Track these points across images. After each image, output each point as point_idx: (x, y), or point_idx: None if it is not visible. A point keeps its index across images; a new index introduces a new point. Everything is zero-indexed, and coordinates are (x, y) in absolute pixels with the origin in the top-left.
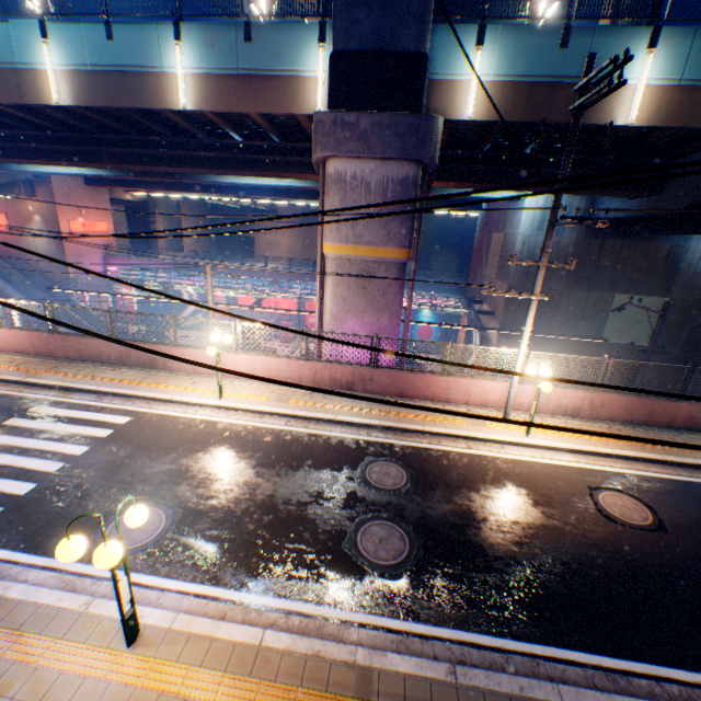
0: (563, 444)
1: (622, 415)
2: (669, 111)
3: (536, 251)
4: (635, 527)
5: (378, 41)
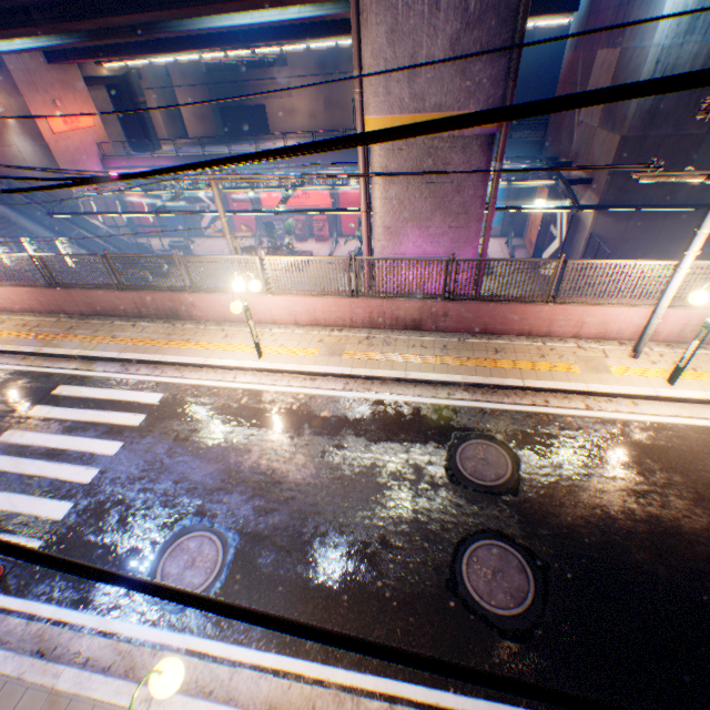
0: None
1: None
2: None
3: (675, 73)
4: None
5: None
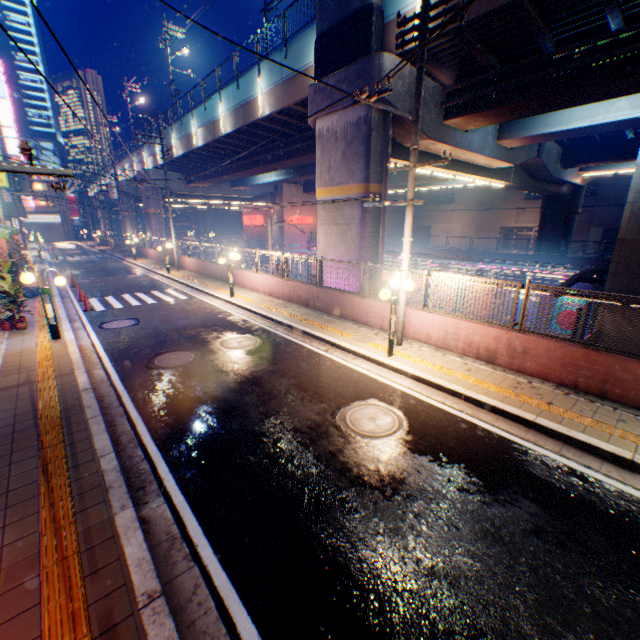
0: (414, 370)
1: (559, 373)
2: None
3: None
4: (344, 429)
5: (338, 14)
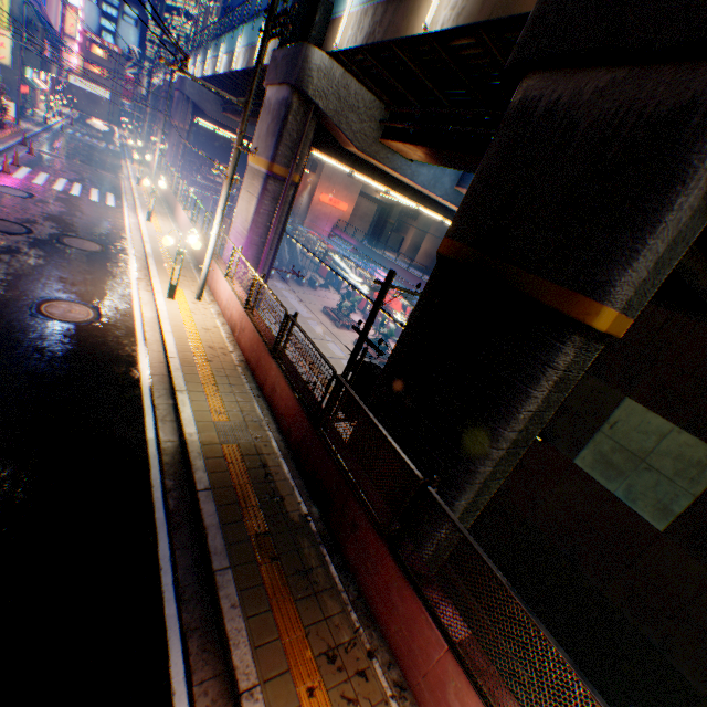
0: (165, 310)
1: (249, 352)
2: (466, 4)
3: None
4: (36, 304)
5: None
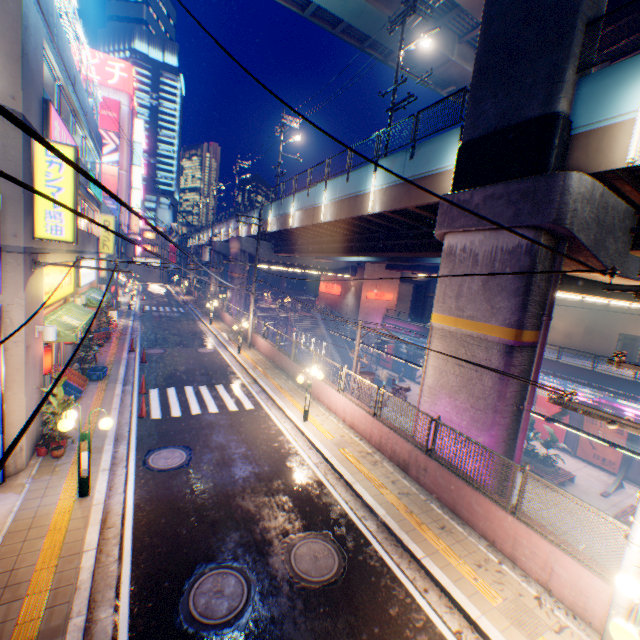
0: None
1: None
2: None
3: None
4: None
5: (500, 120)
